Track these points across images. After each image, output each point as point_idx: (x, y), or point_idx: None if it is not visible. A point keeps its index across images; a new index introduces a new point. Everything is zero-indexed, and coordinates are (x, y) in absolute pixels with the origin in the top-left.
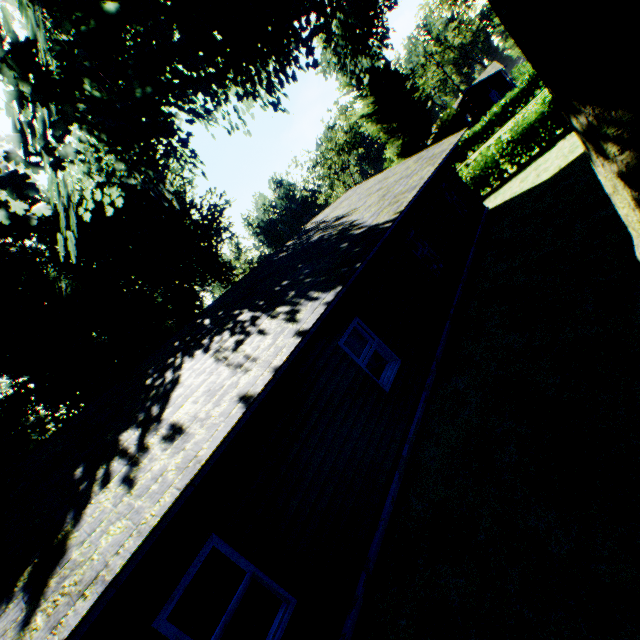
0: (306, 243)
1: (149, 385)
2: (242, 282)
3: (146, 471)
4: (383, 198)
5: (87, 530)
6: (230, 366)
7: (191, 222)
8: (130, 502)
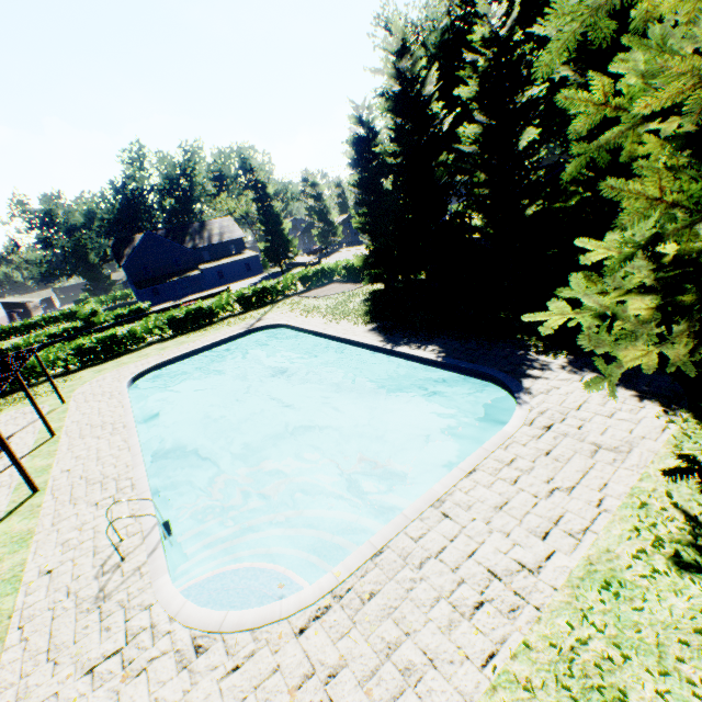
0: None
1: None
2: None
3: None
4: None
5: None
6: None
7: None
8: None
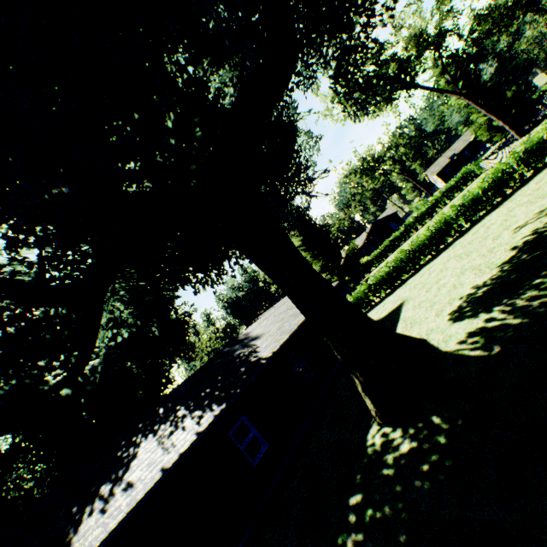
0: (232, 355)
1: (119, 455)
2: (190, 379)
3: (112, 506)
4: (277, 331)
5: (82, 534)
6: (163, 448)
7: (169, 320)
8: (104, 520)
